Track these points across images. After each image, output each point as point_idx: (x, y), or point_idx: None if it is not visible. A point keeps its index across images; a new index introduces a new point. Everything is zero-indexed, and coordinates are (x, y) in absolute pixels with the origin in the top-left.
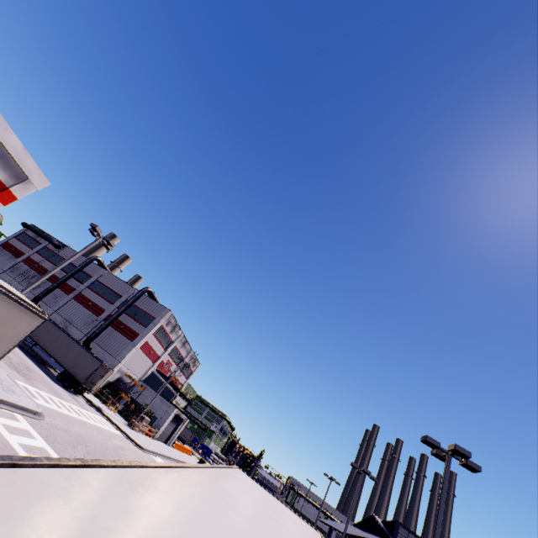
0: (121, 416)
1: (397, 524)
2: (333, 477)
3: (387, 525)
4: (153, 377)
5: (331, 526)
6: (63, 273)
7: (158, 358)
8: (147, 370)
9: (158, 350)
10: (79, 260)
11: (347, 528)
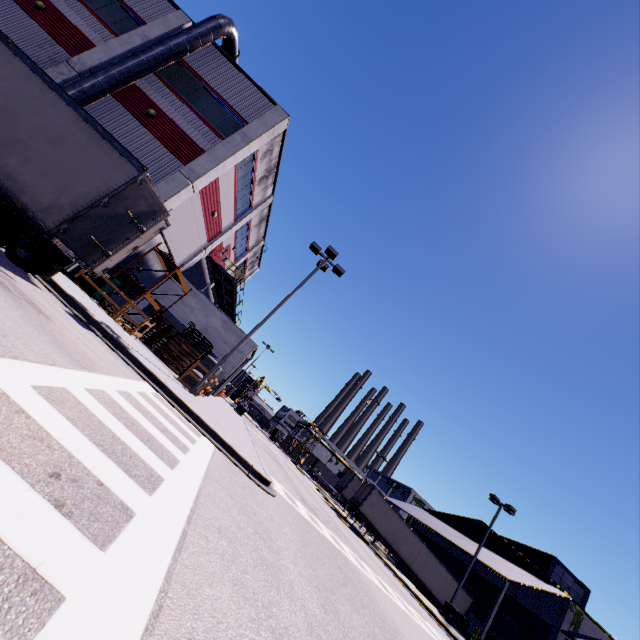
0: (141, 342)
1: (554, 562)
2: (513, 508)
3: (526, 552)
4: (196, 271)
5: (452, 542)
6: None
7: (218, 234)
8: (193, 253)
9: (224, 216)
10: None
11: (455, 536)
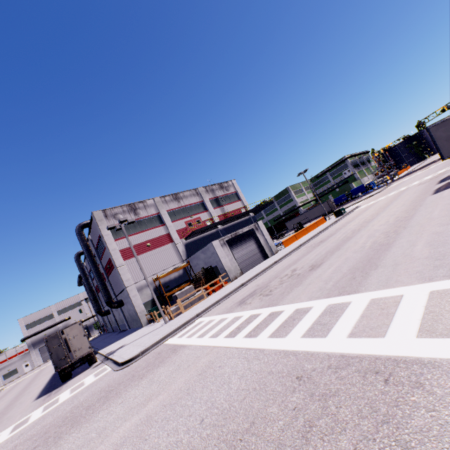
0: None
1: None
2: None
3: None
4: (196, 244)
5: None
6: (94, 282)
7: (169, 236)
8: (176, 251)
9: (156, 235)
10: (87, 266)
11: None
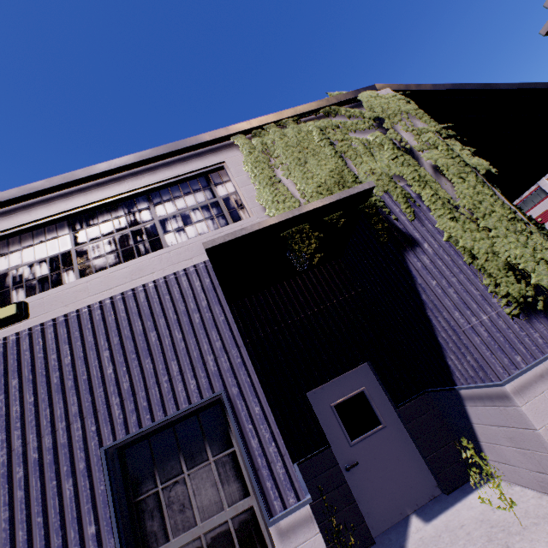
0: None
1: None
2: None
3: None
4: None
5: None
6: None
7: None
8: None
9: (544, 208)
10: None
11: None
